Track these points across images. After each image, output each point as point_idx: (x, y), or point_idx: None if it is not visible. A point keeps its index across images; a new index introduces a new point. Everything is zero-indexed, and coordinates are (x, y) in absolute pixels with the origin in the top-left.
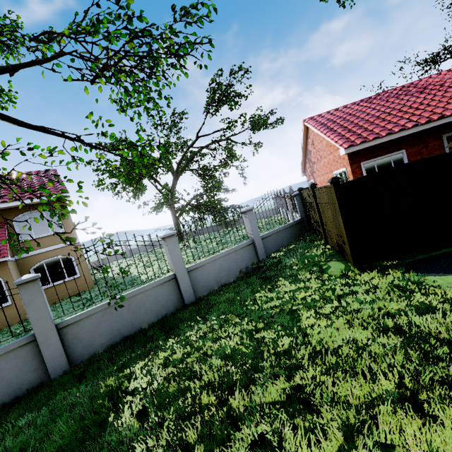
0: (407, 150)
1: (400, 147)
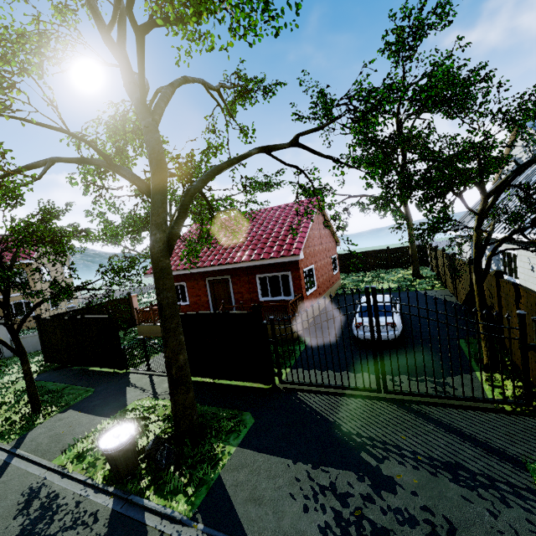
0: (187, 283)
1: (183, 280)
